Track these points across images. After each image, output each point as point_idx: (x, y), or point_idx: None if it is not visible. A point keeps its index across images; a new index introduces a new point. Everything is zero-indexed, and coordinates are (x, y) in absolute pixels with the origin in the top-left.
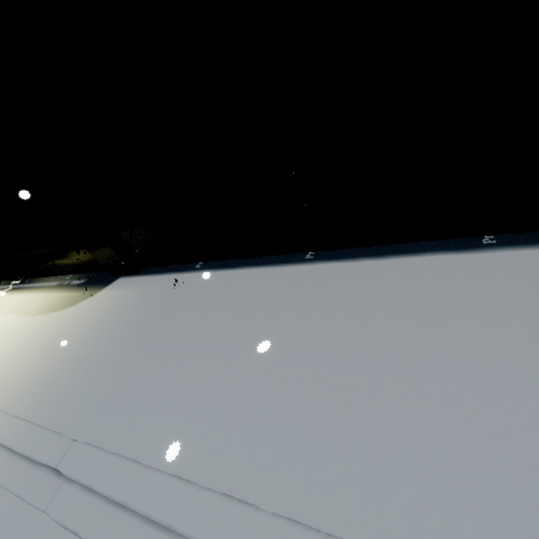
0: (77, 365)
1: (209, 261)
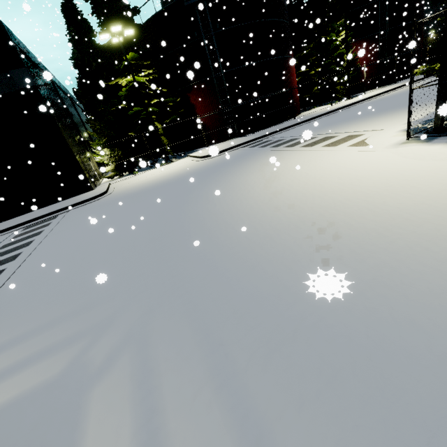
0: None
1: None
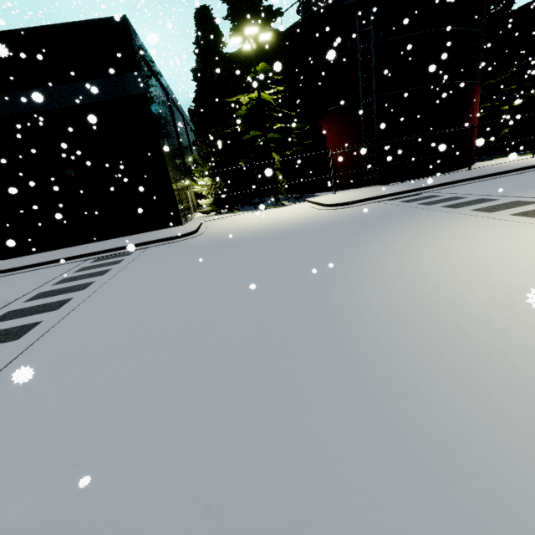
0: None
1: (43, 252)
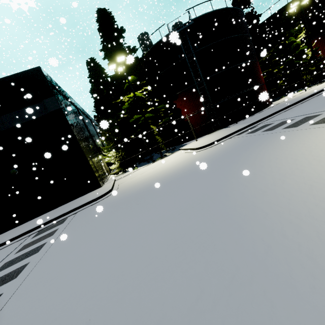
0: None
1: None
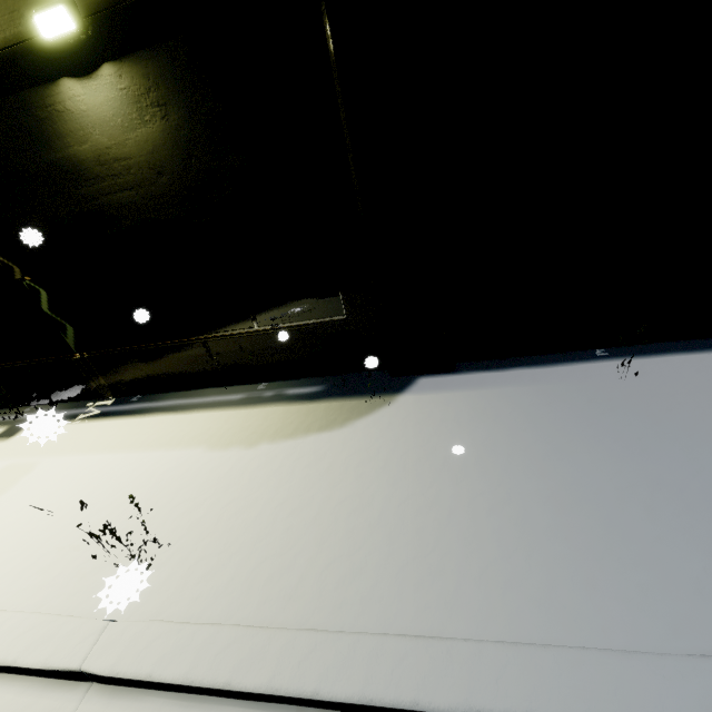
0: (557, 514)
1: (616, 347)
